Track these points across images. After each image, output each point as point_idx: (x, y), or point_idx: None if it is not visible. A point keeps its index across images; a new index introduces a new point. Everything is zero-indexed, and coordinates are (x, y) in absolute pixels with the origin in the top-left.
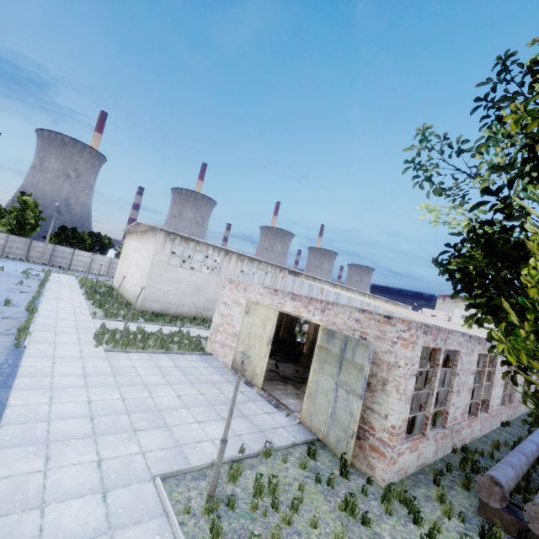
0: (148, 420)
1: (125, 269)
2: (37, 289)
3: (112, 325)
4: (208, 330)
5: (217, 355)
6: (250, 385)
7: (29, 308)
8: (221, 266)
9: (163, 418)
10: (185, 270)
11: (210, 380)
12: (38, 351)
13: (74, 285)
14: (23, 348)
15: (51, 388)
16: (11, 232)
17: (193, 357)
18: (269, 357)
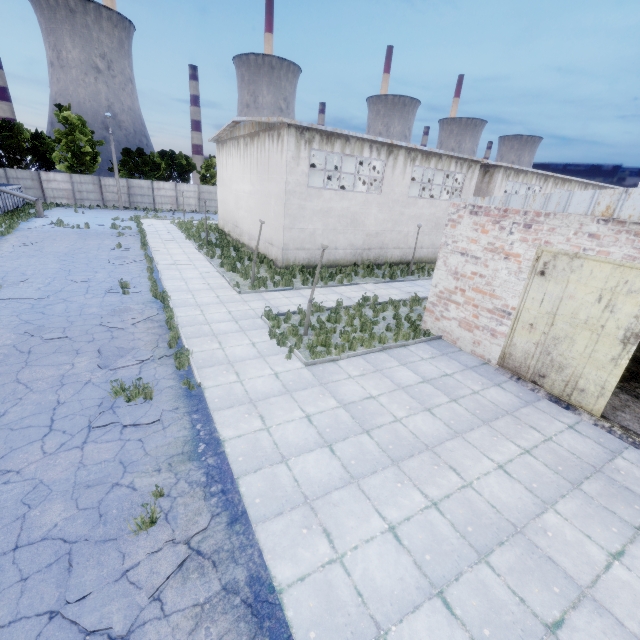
0: (535, 576)
1: (233, 203)
2: (142, 252)
3: (270, 302)
4: (385, 283)
5: (455, 341)
6: (566, 405)
7: (156, 295)
8: (383, 176)
9: (551, 561)
10: (333, 193)
11: (499, 405)
12: (221, 391)
13: (177, 236)
14: (197, 387)
15: (307, 501)
16: (71, 171)
17: (423, 350)
18: None
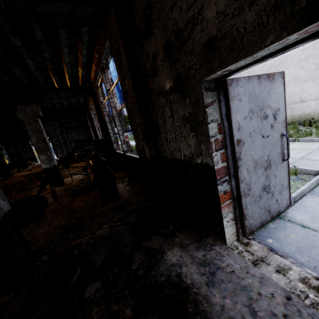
0: None
1: None
2: None
3: None
4: None
5: None
6: None
7: None
8: None
9: None
10: None
11: None
12: None
13: None
14: None
15: None
16: None
17: None
18: None
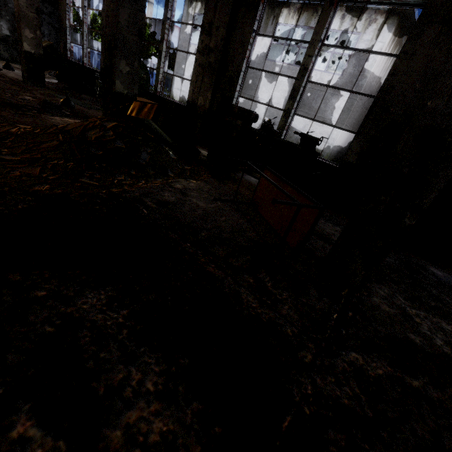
0: None
1: None
2: None
3: None
4: None
5: None
6: None
7: None
8: None
9: None
10: None
11: None
12: None
13: None
14: None
15: None
16: None
17: None
18: (59, 80)
